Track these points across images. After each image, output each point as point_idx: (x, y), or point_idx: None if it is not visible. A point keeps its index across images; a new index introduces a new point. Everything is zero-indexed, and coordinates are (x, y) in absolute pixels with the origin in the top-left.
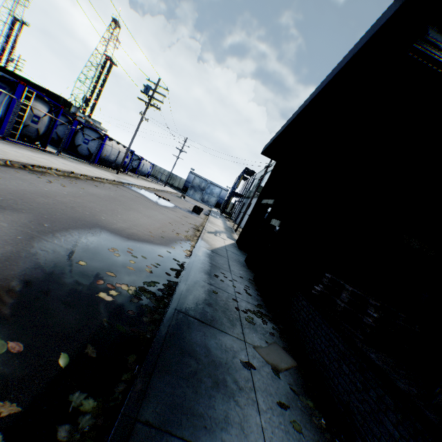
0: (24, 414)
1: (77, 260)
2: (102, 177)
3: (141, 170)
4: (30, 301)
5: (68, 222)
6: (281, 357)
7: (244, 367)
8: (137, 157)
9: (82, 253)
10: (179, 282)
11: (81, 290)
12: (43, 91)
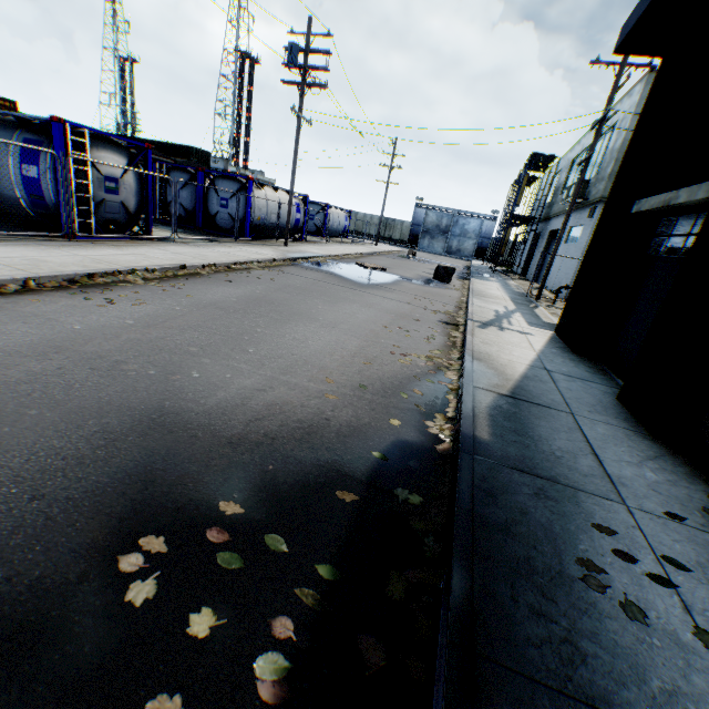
0: None
1: None
2: (248, 260)
3: (332, 227)
4: None
5: (37, 443)
6: None
7: None
8: (319, 206)
9: None
10: None
11: None
12: (168, 149)
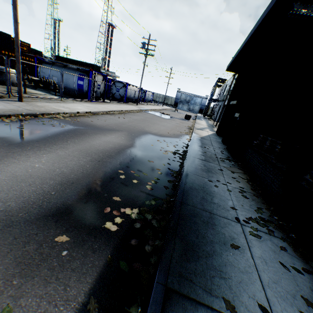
0: (162, 171)
1: (150, 144)
2: (133, 109)
3: (147, 98)
4: (147, 154)
5: (137, 133)
6: (236, 170)
7: (219, 170)
8: (143, 90)
9: (149, 142)
10: (189, 149)
11: (157, 152)
12: (84, 64)
